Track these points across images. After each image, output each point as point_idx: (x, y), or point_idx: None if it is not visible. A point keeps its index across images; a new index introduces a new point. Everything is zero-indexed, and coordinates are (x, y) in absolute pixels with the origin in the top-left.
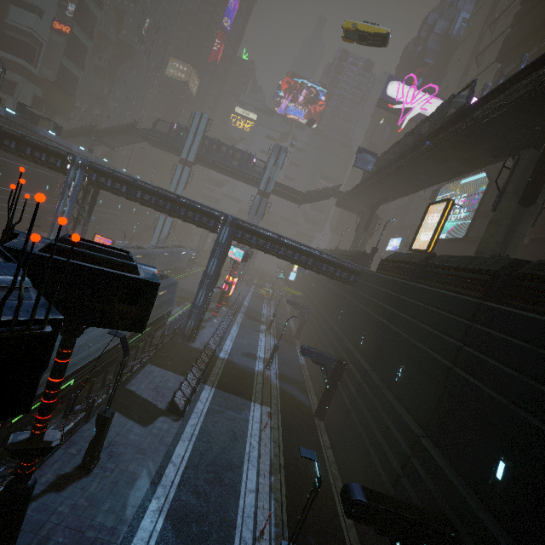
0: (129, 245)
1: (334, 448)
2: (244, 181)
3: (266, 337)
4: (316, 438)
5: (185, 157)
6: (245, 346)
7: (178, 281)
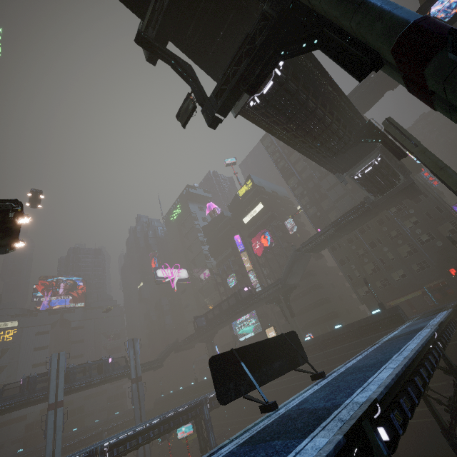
0: None
1: None
2: (108, 382)
3: None
4: None
5: (54, 401)
6: None
7: None
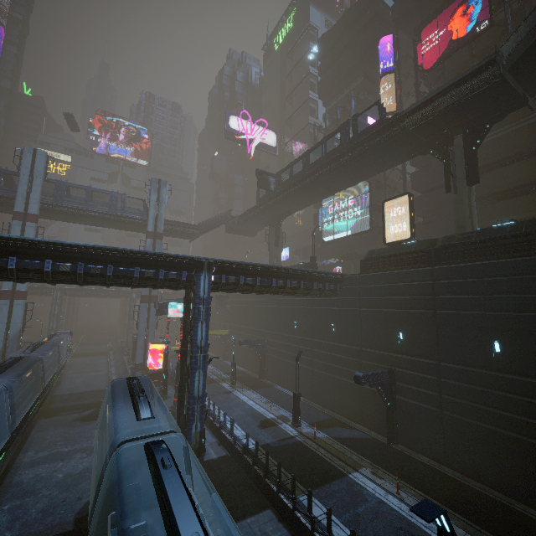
0: (4, 362)
1: (442, 462)
2: (119, 227)
3: (245, 394)
4: (423, 464)
5: (22, 210)
6: (246, 416)
7: (60, 386)
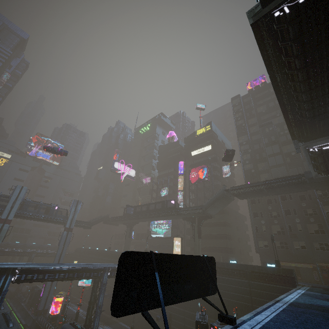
0: (8, 317)
1: None
2: (49, 222)
3: (104, 328)
4: None
5: (5, 217)
6: None
7: None
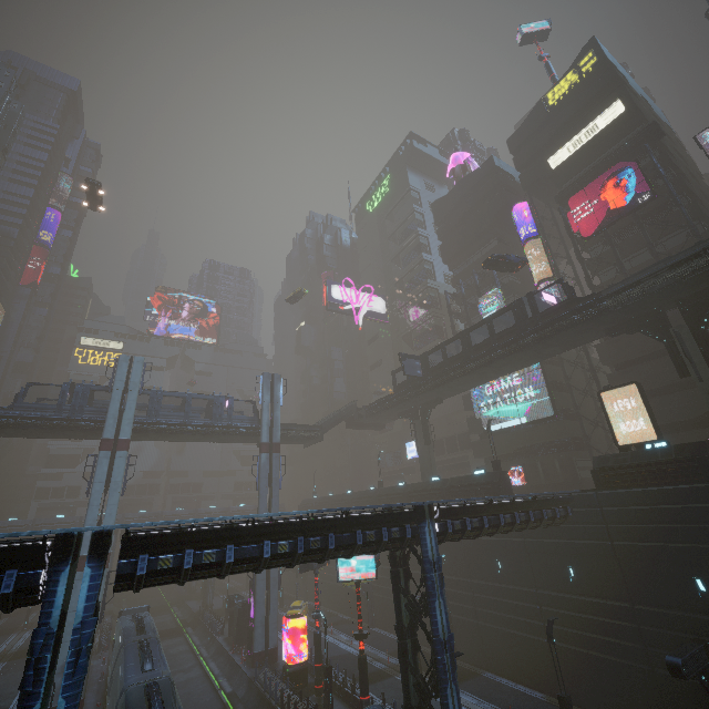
0: (155, 703)
1: None
2: (220, 439)
3: None
4: None
5: (112, 436)
6: None
7: None
